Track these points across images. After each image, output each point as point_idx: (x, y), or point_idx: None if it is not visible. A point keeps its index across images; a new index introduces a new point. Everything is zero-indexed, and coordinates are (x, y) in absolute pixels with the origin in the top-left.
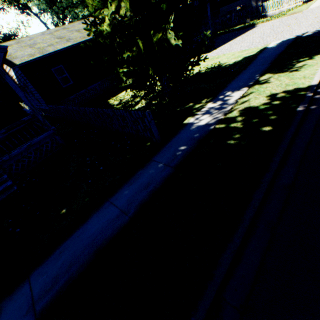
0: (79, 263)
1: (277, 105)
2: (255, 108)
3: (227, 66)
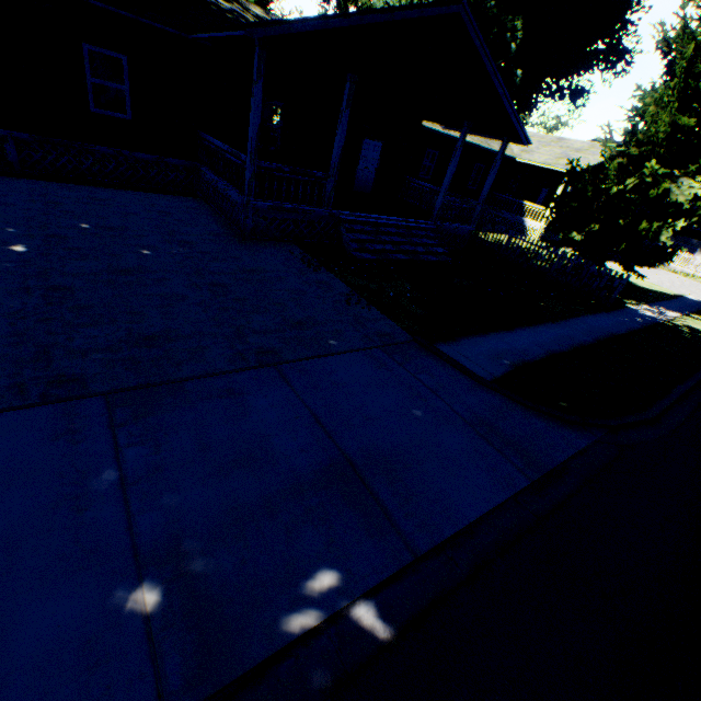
0: (601, 333)
1: None
2: (696, 329)
3: (640, 287)
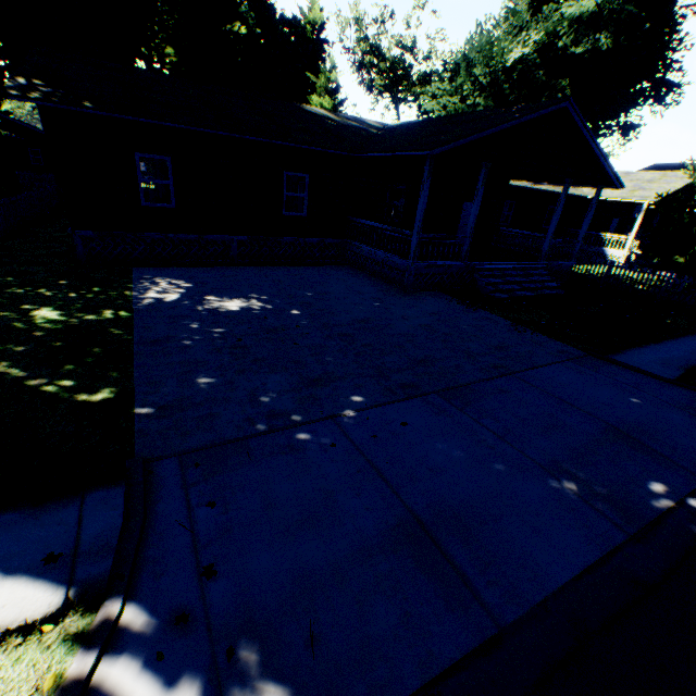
0: None
1: None
2: None
3: None
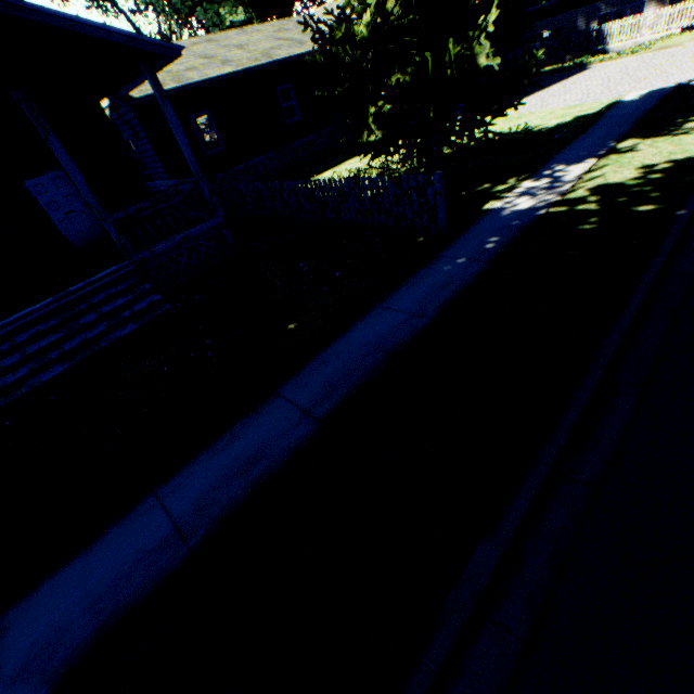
0: (363, 370)
1: (658, 180)
2: (618, 185)
3: (544, 130)
